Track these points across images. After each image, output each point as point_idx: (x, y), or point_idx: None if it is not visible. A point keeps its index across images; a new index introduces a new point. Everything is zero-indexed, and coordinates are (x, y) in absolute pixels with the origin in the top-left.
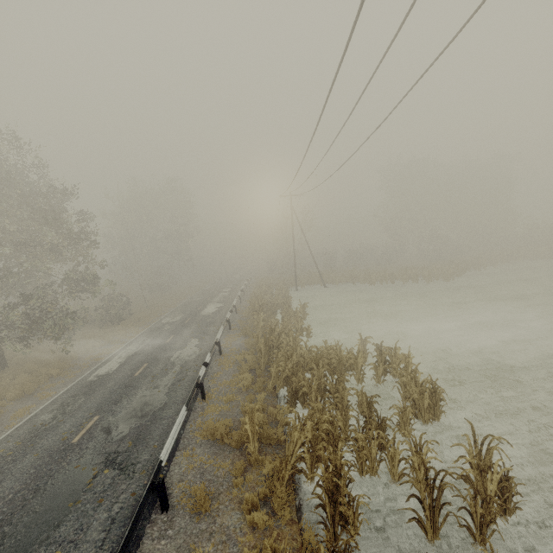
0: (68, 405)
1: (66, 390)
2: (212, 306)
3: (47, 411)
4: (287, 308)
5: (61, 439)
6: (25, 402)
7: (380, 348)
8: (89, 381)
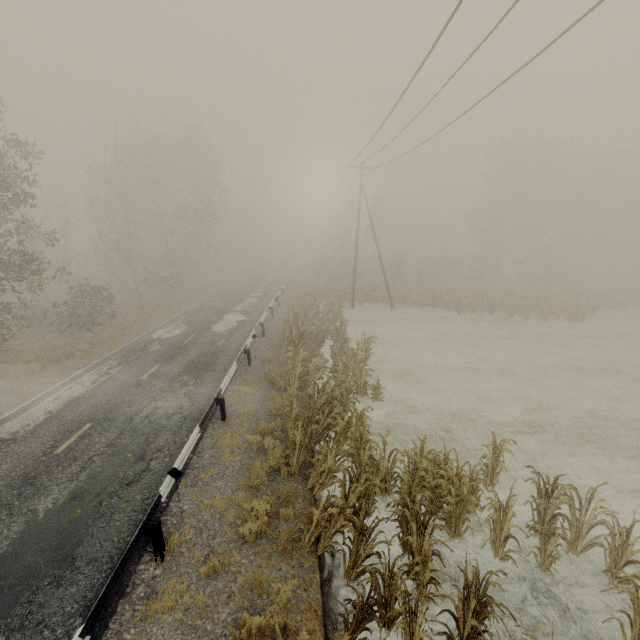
0: None
1: None
2: (231, 318)
3: None
4: (342, 342)
5: None
6: None
7: (550, 485)
8: None
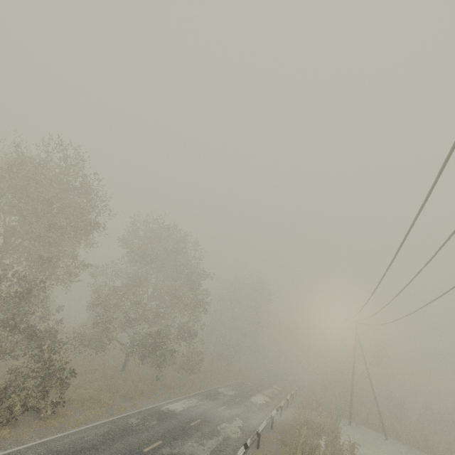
0: (147, 420)
1: (148, 408)
2: (261, 397)
3: (135, 416)
4: (333, 437)
5: (138, 443)
6: (125, 402)
7: None
8: (162, 410)
